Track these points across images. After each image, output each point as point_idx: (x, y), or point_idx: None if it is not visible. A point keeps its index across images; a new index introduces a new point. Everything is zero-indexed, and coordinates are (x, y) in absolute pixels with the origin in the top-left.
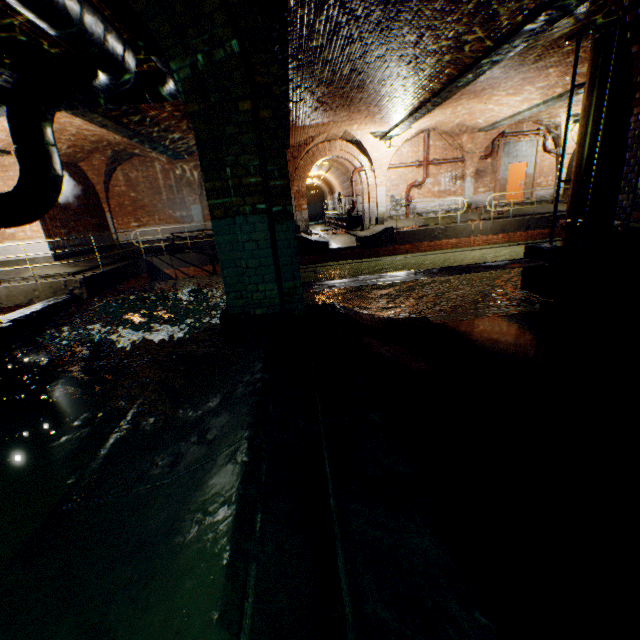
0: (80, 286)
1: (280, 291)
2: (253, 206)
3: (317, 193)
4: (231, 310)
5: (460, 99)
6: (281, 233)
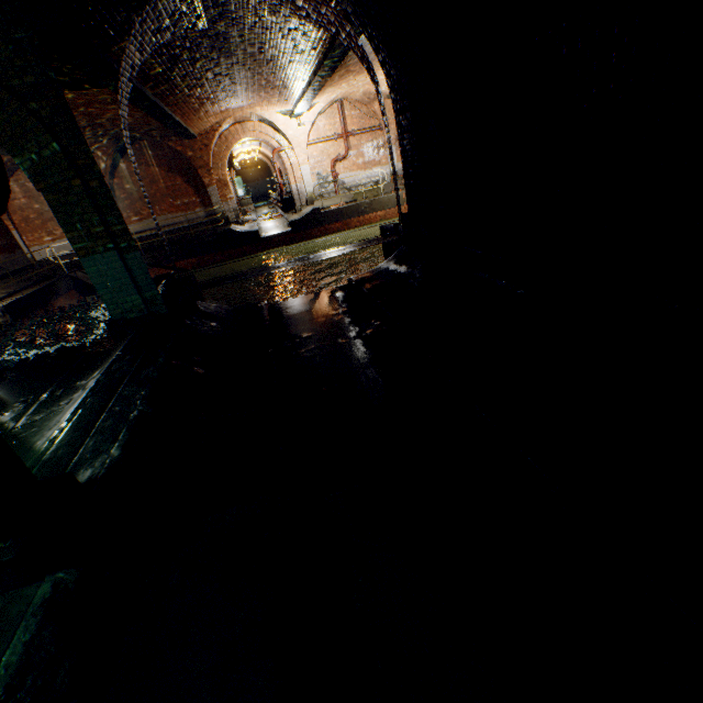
0: (3, 315)
1: (146, 300)
2: (105, 247)
3: (263, 167)
4: (115, 318)
5: (346, 77)
6: (133, 261)
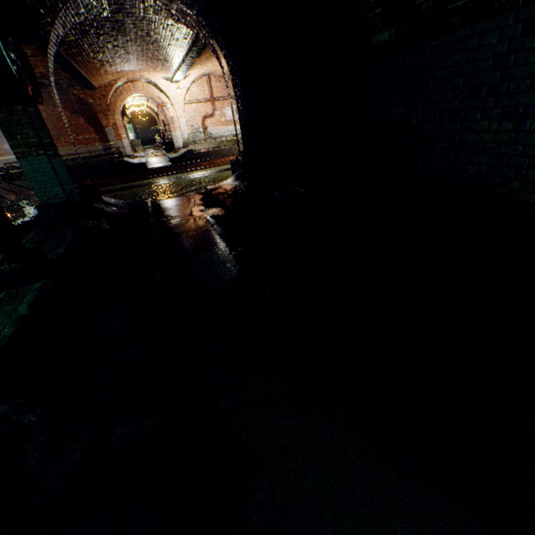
0: None
1: (65, 191)
2: (37, 152)
3: (150, 119)
4: (42, 203)
5: (210, 59)
6: (57, 164)
